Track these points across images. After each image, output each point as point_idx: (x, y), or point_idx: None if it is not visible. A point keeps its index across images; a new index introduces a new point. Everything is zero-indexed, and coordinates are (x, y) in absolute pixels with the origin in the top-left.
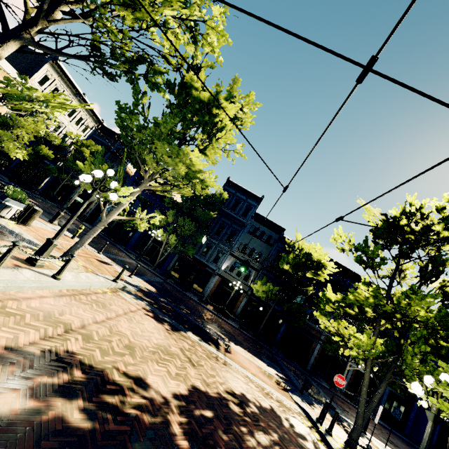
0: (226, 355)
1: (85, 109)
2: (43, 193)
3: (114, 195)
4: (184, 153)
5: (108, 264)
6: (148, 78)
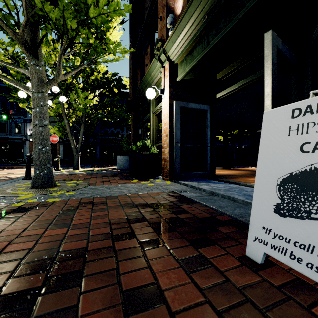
0: None
1: None
2: None
3: None
4: None
5: None
6: None
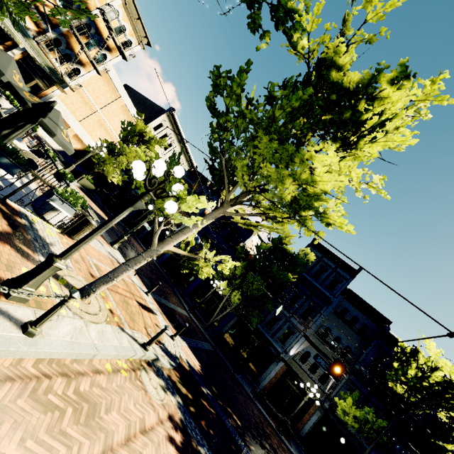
0: None
1: (184, 155)
2: (125, 219)
3: (173, 204)
4: (303, 158)
5: (151, 312)
6: (280, 0)
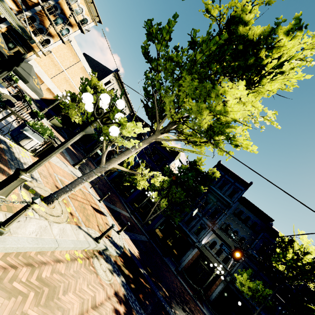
0: None
1: (126, 103)
2: (84, 148)
3: (115, 128)
4: (218, 93)
5: (102, 214)
6: None
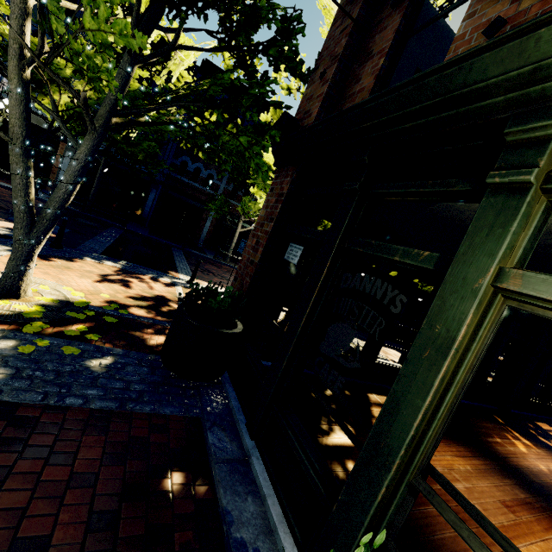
0: None
1: None
2: None
3: None
4: None
5: None
6: None
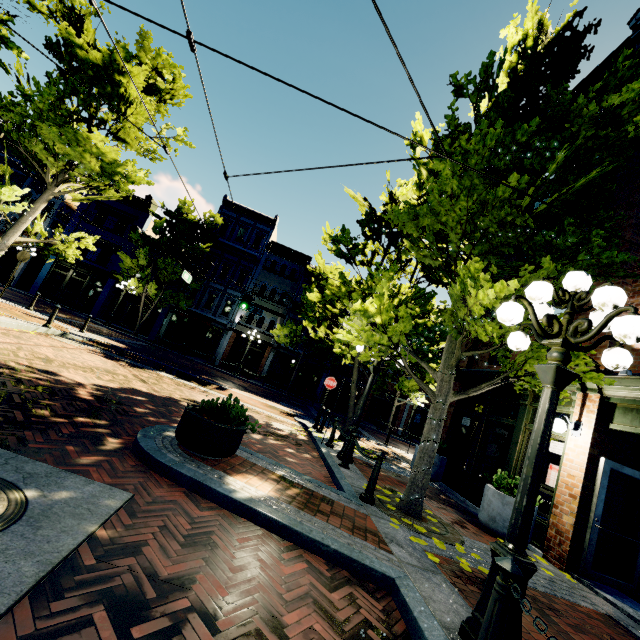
0: (213, 390)
1: None
2: None
3: None
4: (84, 137)
5: (44, 320)
6: None
